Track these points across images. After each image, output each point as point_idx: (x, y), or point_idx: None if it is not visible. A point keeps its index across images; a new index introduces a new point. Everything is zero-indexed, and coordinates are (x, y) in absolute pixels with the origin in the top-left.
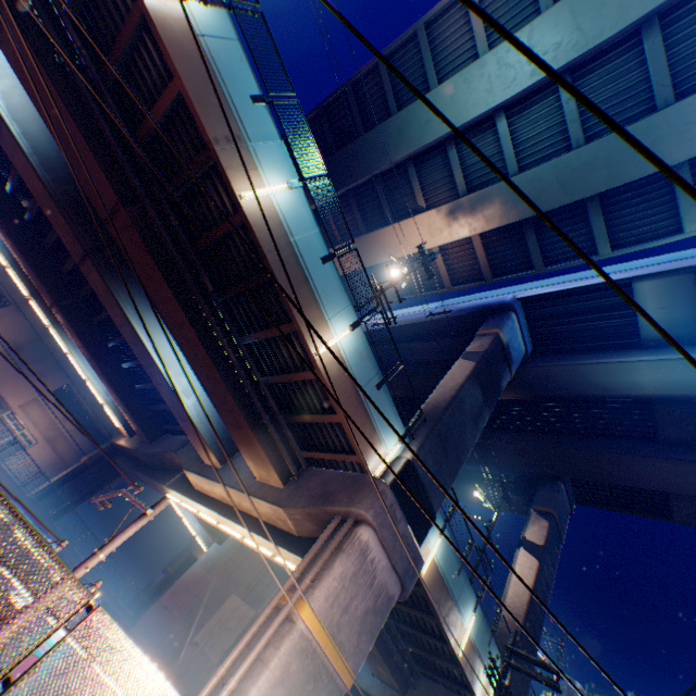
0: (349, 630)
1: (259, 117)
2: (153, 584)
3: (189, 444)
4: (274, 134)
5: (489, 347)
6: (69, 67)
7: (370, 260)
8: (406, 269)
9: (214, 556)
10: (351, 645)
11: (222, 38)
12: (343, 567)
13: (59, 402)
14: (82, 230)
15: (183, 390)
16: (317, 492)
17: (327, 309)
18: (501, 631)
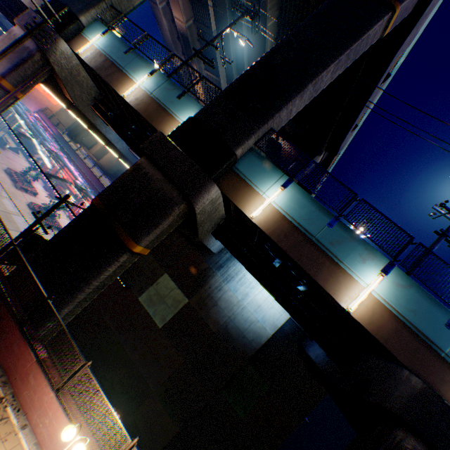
0: None
1: None
2: None
3: None
4: None
5: None
6: None
7: None
8: None
9: None
10: None
11: None
12: None
13: None
14: None
15: None
16: None
17: None
18: None
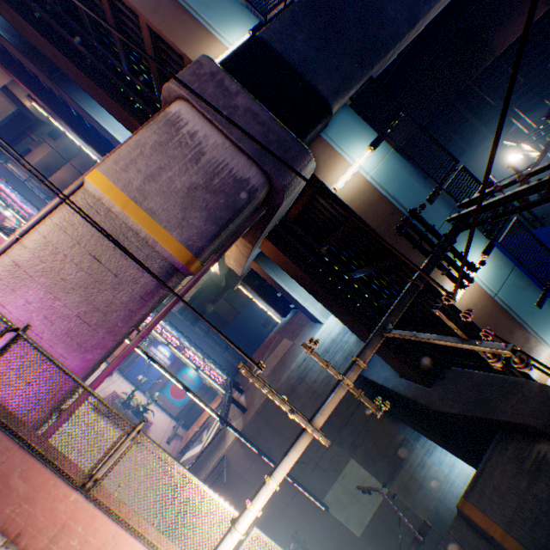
0: (165, 202)
1: None
2: None
3: None
4: None
5: None
6: None
7: None
8: None
9: (280, 325)
10: (173, 218)
11: None
12: (140, 137)
13: None
14: (39, 64)
15: None
16: None
17: None
18: None
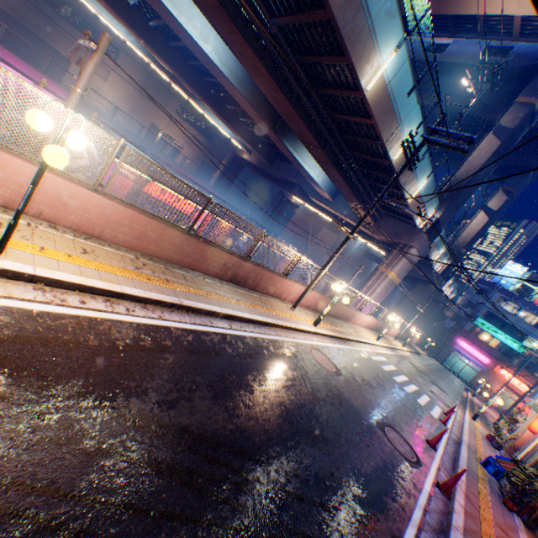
0: (401, 274)
1: (408, 103)
2: (269, 211)
3: (301, 176)
4: (414, 105)
5: (519, 123)
6: (301, 100)
7: (443, 11)
8: (474, 94)
9: (307, 209)
10: (401, 276)
11: (398, 70)
12: (403, 262)
13: (181, 120)
14: (266, 118)
15: (316, 177)
16: (391, 232)
17: (418, 178)
18: (453, 248)
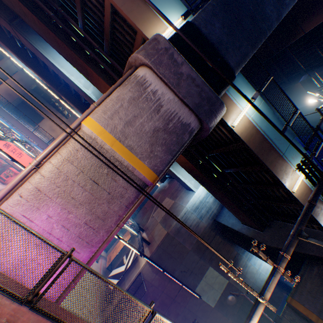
0: (138, 140)
1: None
2: None
3: None
4: None
5: None
6: None
7: None
8: None
9: (161, 187)
10: (144, 151)
11: None
12: (119, 93)
13: None
14: (1, 12)
15: (83, 86)
16: None
17: None
18: None
